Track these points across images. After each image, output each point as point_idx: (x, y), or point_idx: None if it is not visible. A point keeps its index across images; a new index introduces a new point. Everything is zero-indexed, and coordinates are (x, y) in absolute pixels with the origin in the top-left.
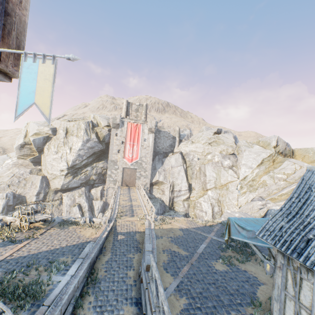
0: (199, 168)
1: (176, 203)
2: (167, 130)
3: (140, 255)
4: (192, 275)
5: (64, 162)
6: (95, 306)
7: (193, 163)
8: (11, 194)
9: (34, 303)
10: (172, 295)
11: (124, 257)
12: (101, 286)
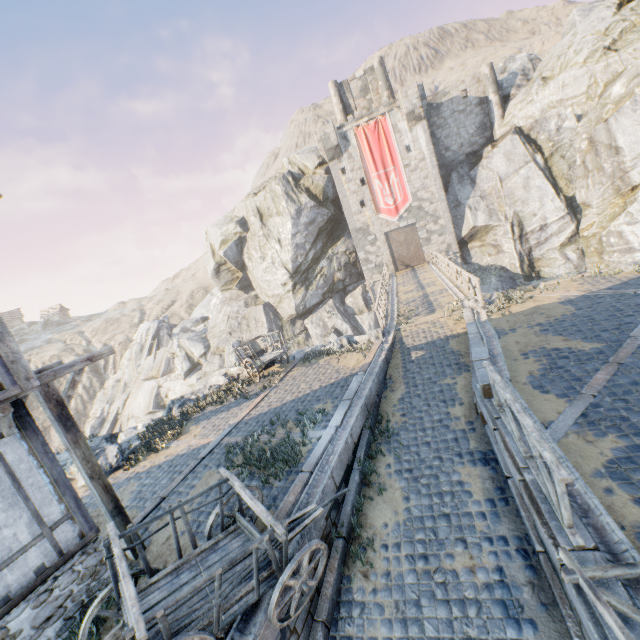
0: (587, 142)
1: (541, 261)
2: (455, 92)
3: (469, 376)
4: (628, 388)
5: (281, 269)
6: (400, 470)
7: (563, 138)
8: (238, 344)
9: (291, 470)
10: (569, 434)
11: (433, 387)
12: (402, 440)
